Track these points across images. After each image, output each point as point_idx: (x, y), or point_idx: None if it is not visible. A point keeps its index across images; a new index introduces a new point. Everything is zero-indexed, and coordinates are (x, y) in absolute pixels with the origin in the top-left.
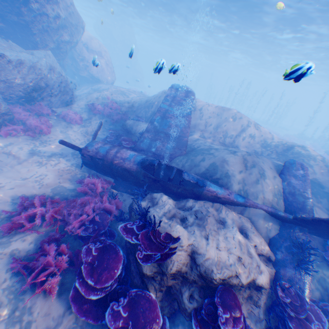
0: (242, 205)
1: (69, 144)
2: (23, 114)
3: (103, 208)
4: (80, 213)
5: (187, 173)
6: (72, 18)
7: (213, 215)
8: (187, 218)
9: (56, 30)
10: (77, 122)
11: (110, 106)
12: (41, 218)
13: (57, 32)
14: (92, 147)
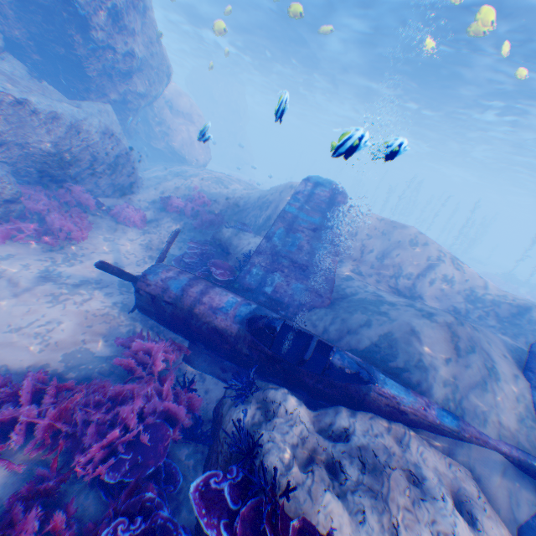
0: (454, 436)
1: (113, 269)
2: (44, 203)
3: (160, 410)
4: (111, 422)
5: (339, 353)
6: (153, 60)
7: (394, 456)
8: (343, 465)
9: (125, 73)
10: (136, 224)
11: (197, 201)
12: (26, 430)
13: (126, 77)
14: (156, 278)
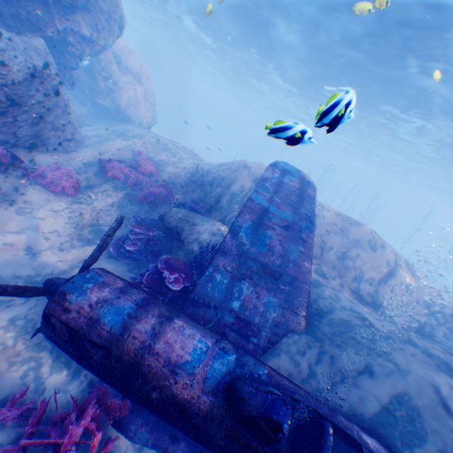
0: None
1: (4, 289)
2: None
3: None
4: None
5: None
6: (105, 3)
7: None
8: None
9: (67, 6)
10: (66, 191)
11: (143, 169)
12: None
13: (68, 12)
14: (81, 299)
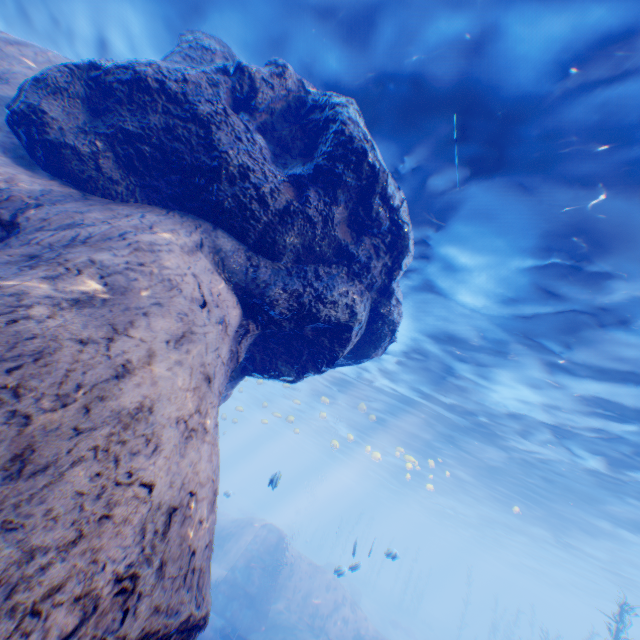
0: None
1: None
2: None
3: None
4: None
5: None
6: None
7: None
8: None
9: None
10: None
11: None
12: None
13: None
14: None
